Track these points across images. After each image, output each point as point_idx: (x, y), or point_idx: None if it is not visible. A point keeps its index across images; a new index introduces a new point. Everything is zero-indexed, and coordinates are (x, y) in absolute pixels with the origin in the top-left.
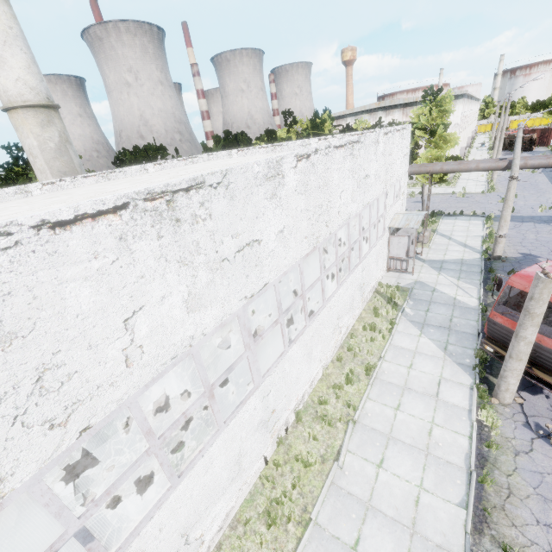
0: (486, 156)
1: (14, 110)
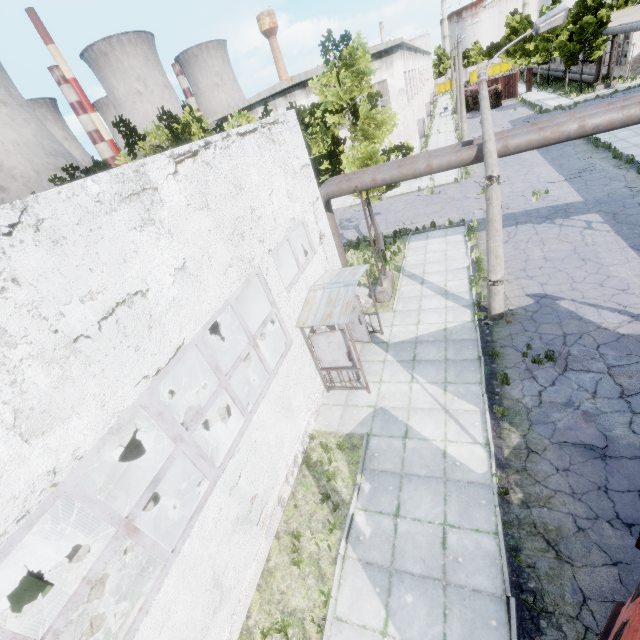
0: (452, 123)
1: None
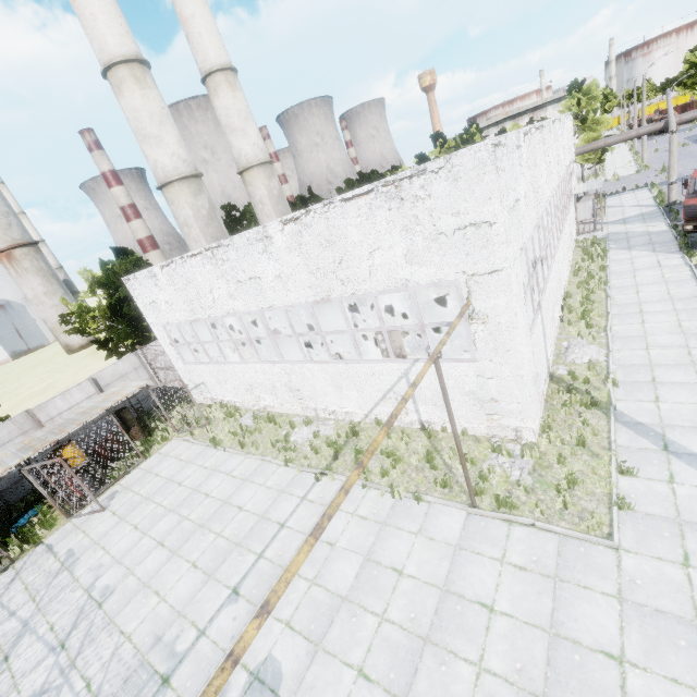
0: (625, 147)
1: (251, 169)
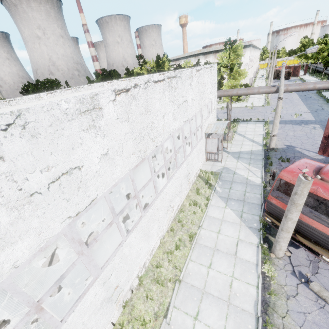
0: (264, 83)
1: None
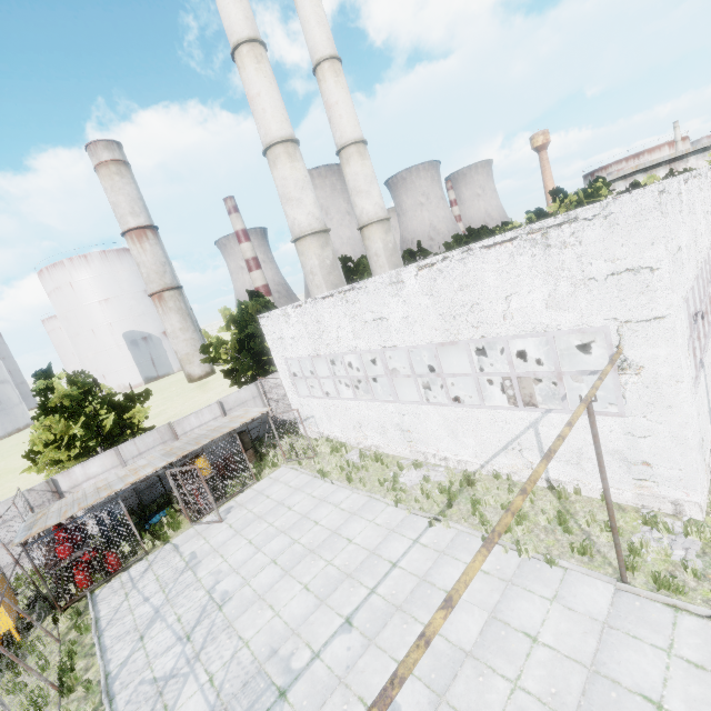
0: None
1: (370, 225)
